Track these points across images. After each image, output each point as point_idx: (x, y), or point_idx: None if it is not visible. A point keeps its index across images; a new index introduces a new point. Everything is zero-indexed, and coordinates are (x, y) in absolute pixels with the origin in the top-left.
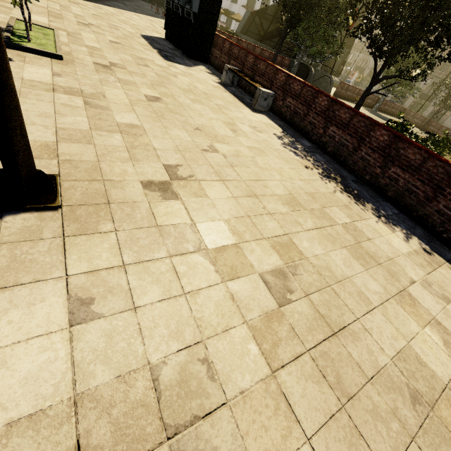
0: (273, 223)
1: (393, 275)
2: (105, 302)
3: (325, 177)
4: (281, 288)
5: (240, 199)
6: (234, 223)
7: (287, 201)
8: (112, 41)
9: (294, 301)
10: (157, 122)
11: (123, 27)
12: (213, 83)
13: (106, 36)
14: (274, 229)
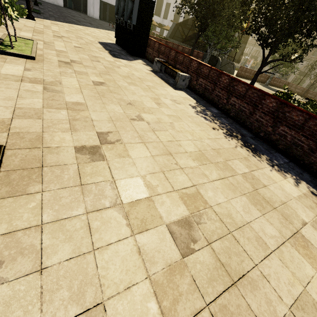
0: (183, 176)
1: (287, 218)
2: (13, 265)
3: (228, 136)
4: (186, 238)
5: (157, 157)
6: (149, 178)
7: (197, 156)
8: (76, 46)
9: (197, 250)
10: (98, 100)
11: (86, 37)
12: (146, 71)
13: (72, 43)
14: (183, 181)
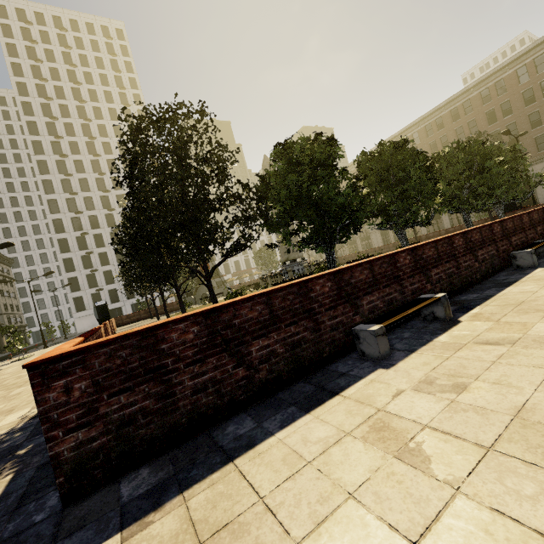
0: None
1: None
2: None
3: None
4: None
5: None
6: None
7: None
8: None
9: None
10: None
11: None
12: None
13: None
14: None
